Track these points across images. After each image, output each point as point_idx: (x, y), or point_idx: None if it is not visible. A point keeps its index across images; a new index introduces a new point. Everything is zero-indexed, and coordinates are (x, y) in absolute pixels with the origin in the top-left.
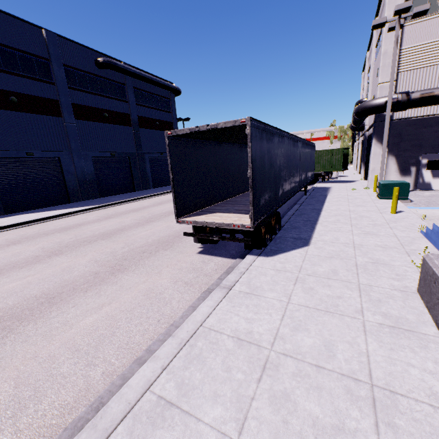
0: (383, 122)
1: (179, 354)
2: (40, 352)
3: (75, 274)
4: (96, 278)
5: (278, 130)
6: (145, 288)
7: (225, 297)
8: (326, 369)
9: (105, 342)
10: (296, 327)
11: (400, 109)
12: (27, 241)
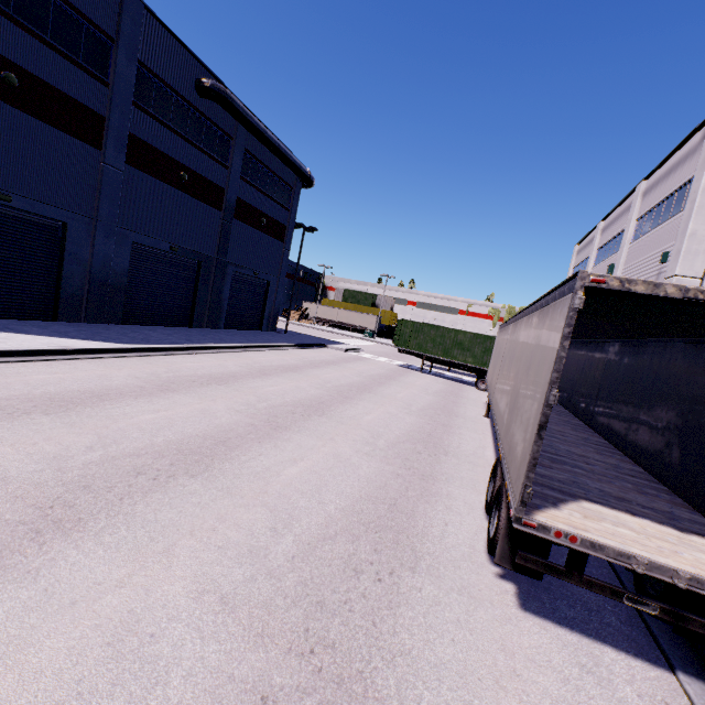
0: None
1: None
2: None
3: (177, 697)
4: None
5: None
6: None
7: None
8: None
9: None
10: None
11: None
12: None
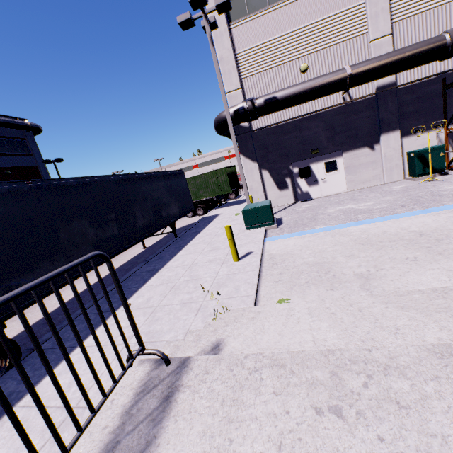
0: (243, 135)
1: None
2: None
3: None
4: None
5: None
6: None
7: None
8: None
9: None
10: None
11: (251, 118)
12: None
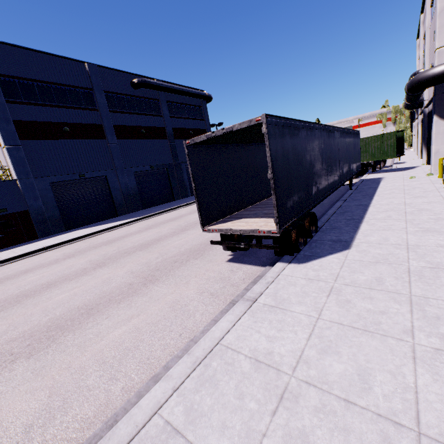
0: None
1: (192, 374)
2: (74, 362)
3: (112, 286)
4: (130, 289)
5: (305, 123)
6: (171, 299)
7: (247, 311)
8: (357, 405)
9: (129, 356)
10: (325, 349)
11: None
12: (79, 255)
